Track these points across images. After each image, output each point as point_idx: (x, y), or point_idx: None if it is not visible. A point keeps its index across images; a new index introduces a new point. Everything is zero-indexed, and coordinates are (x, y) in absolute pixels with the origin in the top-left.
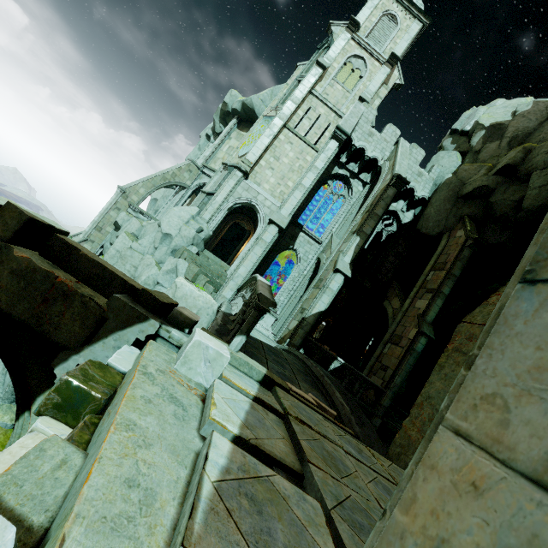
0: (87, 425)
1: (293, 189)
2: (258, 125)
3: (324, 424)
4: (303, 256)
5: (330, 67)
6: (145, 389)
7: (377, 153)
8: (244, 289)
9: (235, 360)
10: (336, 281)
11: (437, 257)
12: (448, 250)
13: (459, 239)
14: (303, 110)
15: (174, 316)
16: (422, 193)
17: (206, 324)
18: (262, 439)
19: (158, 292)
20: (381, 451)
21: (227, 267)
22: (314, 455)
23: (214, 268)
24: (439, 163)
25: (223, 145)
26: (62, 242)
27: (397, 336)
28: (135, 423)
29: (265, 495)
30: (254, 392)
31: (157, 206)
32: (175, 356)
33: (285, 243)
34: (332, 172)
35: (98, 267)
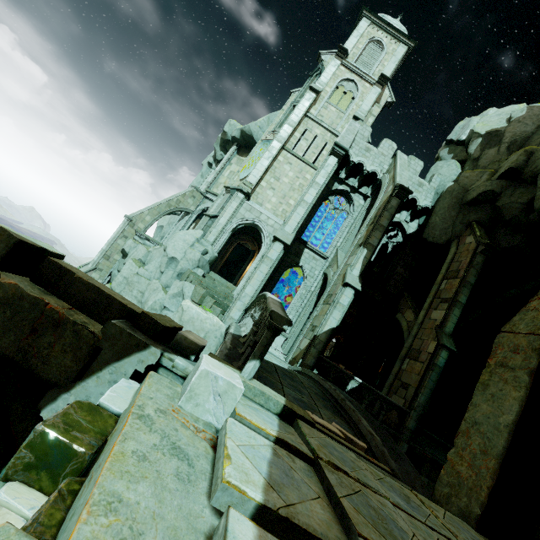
0: (63, 494)
1: (295, 206)
2: (257, 149)
3: (360, 465)
4: (309, 272)
5: (322, 91)
6: (139, 439)
7: (375, 167)
8: (252, 309)
9: (248, 389)
10: (346, 295)
11: (449, 265)
12: (459, 257)
13: (469, 245)
14: (300, 132)
15: (178, 341)
16: (425, 202)
17: (215, 347)
18: (294, 505)
19: (160, 315)
20: (425, 492)
21: (233, 288)
22: (362, 521)
23: (220, 289)
24: (439, 172)
25: (224, 170)
26: (55, 266)
27: (415, 351)
28: (121, 497)
29: None
30: (275, 431)
31: (163, 233)
32: (179, 389)
33: (290, 260)
34: (332, 188)
35: (93, 291)
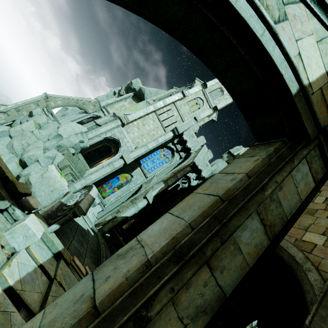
0: None
1: (142, 146)
2: (141, 104)
3: None
4: (134, 180)
5: (187, 96)
6: None
7: (192, 146)
8: (86, 189)
9: (46, 237)
10: (142, 202)
11: None
12: None
13: None
14: (167, 109)
15: (23, 201)
16: (205, 174)
17: (55, 199)
18: (25, 291)
19: (22, 183)
20: None
21: (88, 168)
22: None
23: (79, 166)
24: (217, 164)
25: (120, 102)
26: None
27: None
28: None
29: (1, 321)
30: (43, 261)
31: (66, 113)
32: (9, 226)
33: (128, 169)
34: (168, 144)
35: None
